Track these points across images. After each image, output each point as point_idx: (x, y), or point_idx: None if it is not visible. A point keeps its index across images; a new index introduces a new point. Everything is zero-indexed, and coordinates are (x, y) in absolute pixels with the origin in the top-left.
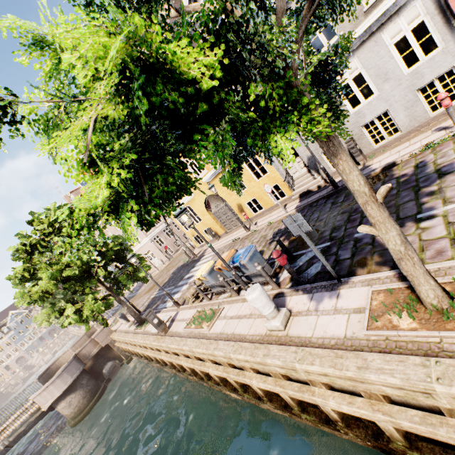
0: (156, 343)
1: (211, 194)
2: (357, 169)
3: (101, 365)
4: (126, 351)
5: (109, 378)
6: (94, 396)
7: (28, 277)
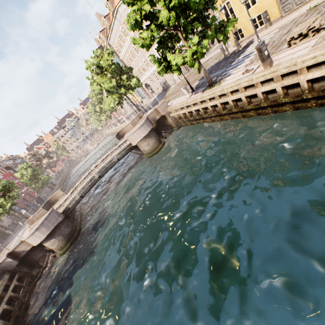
0: (263, 73)
1: None
2: None
3: (160, 128)
4: (183, 117)
5: (166, 137)
6: (160, 143)
7: (139, 21)
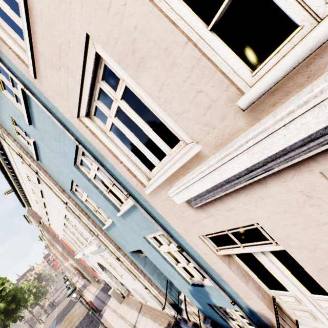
0: None
1: None
2: (32, 314)
3: None
4: None
5: None
6: None
7: None
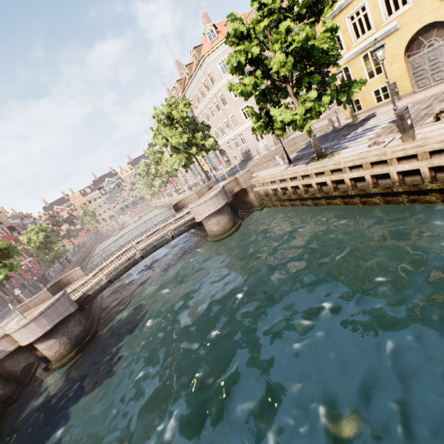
0: (403, 146)
1: (430, 24)
2: None
3: (237, 204)
4: (272, 194)
5: (243, 218)
6: (234, 224)
7: (243, 64)
